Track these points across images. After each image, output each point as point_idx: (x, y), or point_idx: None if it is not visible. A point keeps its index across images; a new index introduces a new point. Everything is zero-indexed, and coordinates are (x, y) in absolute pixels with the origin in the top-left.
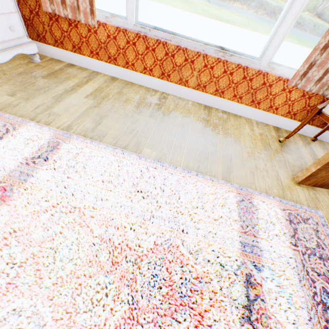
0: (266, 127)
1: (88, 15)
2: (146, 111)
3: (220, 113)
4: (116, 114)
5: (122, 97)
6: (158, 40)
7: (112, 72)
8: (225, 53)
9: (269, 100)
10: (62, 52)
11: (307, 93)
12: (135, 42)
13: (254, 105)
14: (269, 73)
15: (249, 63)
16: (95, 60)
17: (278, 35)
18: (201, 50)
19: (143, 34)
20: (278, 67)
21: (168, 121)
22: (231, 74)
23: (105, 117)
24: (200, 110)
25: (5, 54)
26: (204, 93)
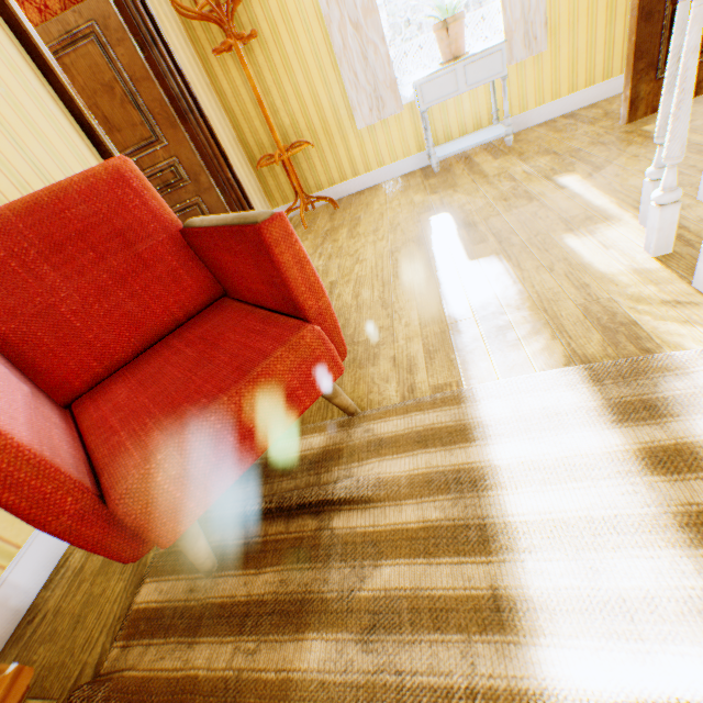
0: None
1: None
2: None
3: None
4: None
5: None
6: None
7: None
8: None
9: None
10: None
11: None
12: None
13: None
14: None
15: None
16: None
17: None
18: None
19: None
20: None
21: None
22: None
23: None
24: None
25: None
26: None
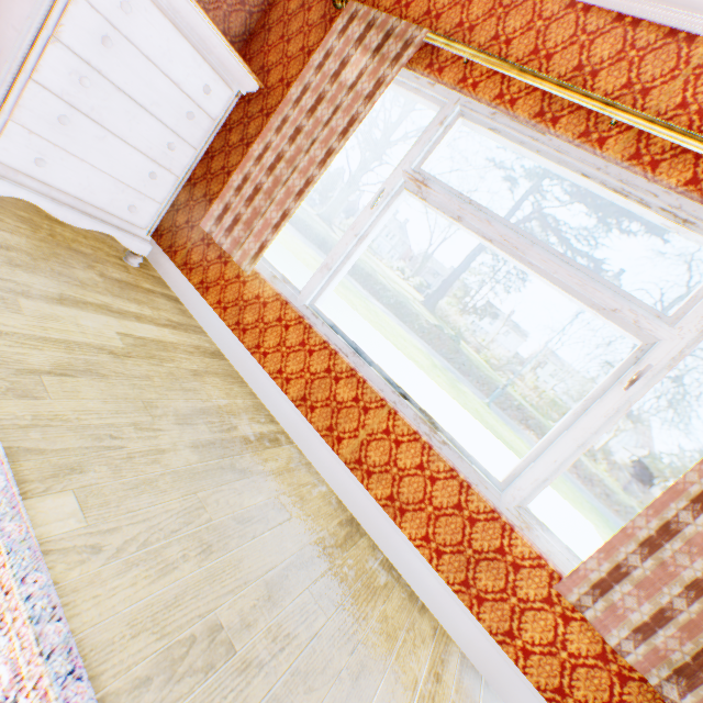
0: (486, 700)
1: (248, 257)
2: (202, 431)
3: (376, 559)
4: (130, 389)
5: (191, 380)
6: (327, 342)
7: (227, 345)
8: (434, 430)
9: (508, 607)
10: (183, 279)
11: (614, 654)
12: (291, 325)
13: (468, 595)
14: (516, 530)
15: (476, 479)
16: (215, 314)
17: (545, 458)
18: (392, 399)
19: (309, 321)
20: (541, 528)
21: (227, 483)
22: (433, 479)
23: (99, 375)
24: (331, 517)
25: (87, 219)
26: (363, 487)
